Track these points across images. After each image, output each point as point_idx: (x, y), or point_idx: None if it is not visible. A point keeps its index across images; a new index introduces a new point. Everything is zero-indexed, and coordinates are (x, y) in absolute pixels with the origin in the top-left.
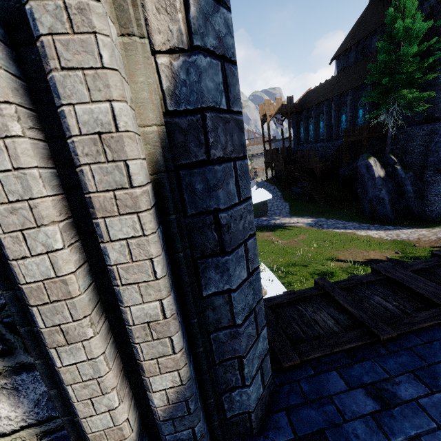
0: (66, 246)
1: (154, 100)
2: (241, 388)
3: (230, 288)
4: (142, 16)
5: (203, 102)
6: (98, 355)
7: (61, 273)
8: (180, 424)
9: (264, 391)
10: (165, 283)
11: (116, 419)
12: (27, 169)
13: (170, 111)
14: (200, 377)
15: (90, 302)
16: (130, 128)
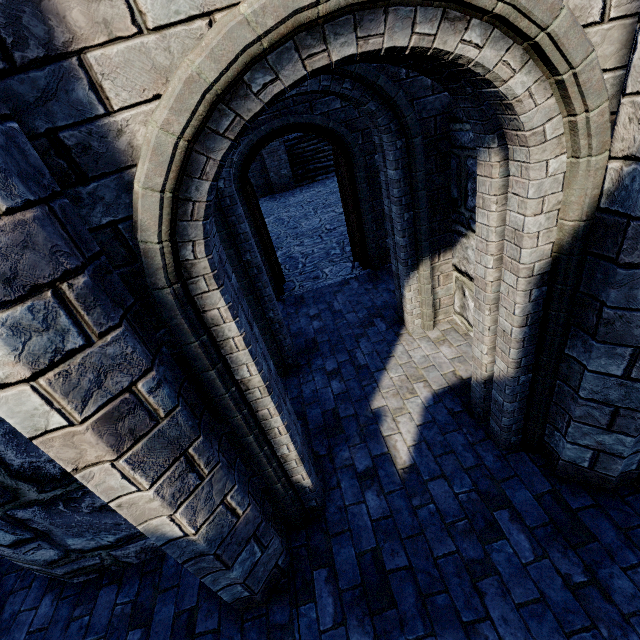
0: (493, 268)
1: (582, 202)
2: (562, 436)
3: (586, 366)
4: (595, 141)
5: (633, 211)
6: (486, 325)
7: (486, 279)
8: (499, 392)
9: (590, 471)
10: (518, 320)
11: (482, 359)
12: (490, 227)
13: (601, 208)
14: (532, 392)
15: (494, 300)
16: (531, 232)
